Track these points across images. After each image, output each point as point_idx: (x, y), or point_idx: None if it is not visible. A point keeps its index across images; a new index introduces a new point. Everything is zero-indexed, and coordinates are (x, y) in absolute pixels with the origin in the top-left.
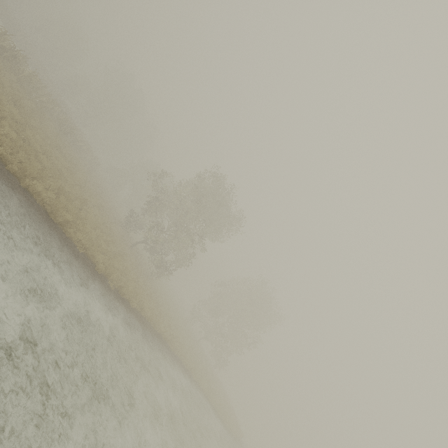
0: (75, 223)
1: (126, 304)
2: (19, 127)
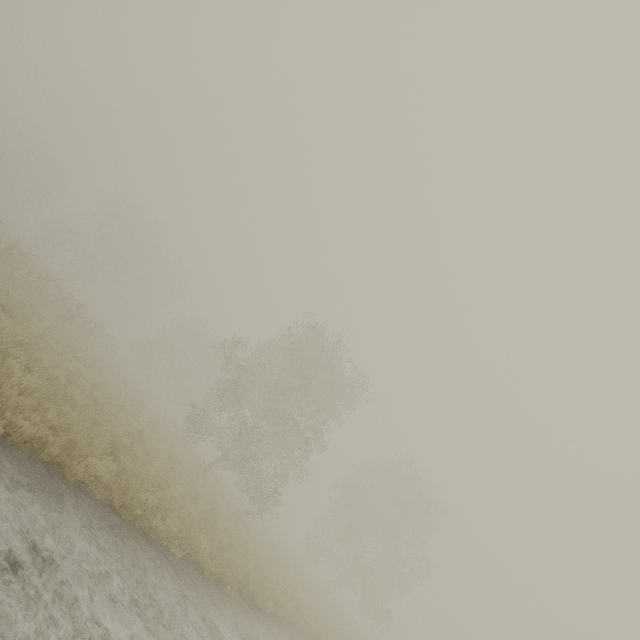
0: (160, 505)
1: (259, 614)
2: (30, 355)
